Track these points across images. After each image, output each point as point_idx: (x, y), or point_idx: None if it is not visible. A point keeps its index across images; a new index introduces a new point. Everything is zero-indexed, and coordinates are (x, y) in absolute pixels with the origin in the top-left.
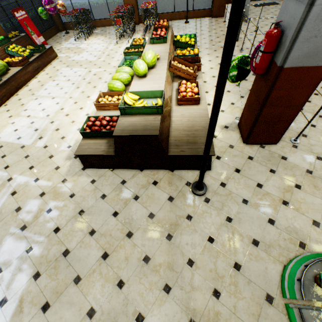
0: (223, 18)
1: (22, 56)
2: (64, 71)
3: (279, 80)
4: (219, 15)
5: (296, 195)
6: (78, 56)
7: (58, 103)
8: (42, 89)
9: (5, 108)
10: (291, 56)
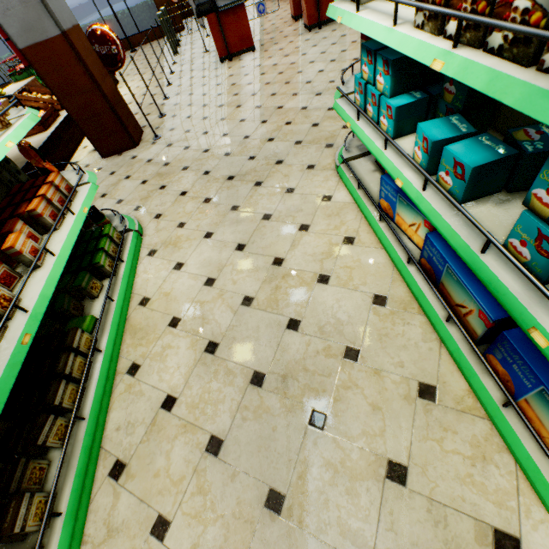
0: (182, 32)
1: None
2: None
3: (35, 65)
4: (177, 30)
5: (120, 185)
6: None
7: None
8: None
9: None
10: (12, 36)
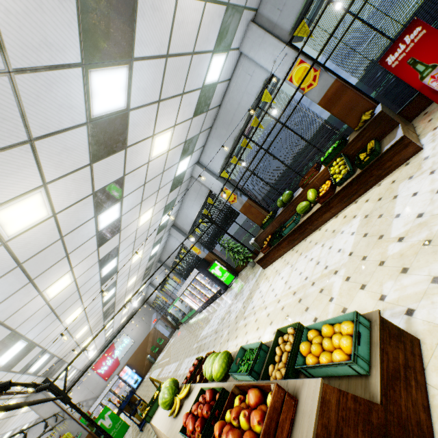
0: None
1: (329, 185)
2: (346, 231)
3: None
4: None
5: None
6: (419, 182)
7: (275, 295)
8: (307, 251)
9: (288, 254)
10: None
